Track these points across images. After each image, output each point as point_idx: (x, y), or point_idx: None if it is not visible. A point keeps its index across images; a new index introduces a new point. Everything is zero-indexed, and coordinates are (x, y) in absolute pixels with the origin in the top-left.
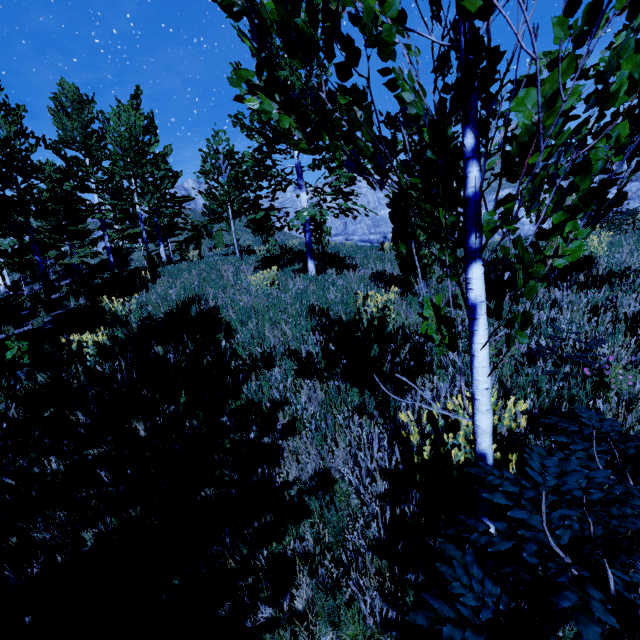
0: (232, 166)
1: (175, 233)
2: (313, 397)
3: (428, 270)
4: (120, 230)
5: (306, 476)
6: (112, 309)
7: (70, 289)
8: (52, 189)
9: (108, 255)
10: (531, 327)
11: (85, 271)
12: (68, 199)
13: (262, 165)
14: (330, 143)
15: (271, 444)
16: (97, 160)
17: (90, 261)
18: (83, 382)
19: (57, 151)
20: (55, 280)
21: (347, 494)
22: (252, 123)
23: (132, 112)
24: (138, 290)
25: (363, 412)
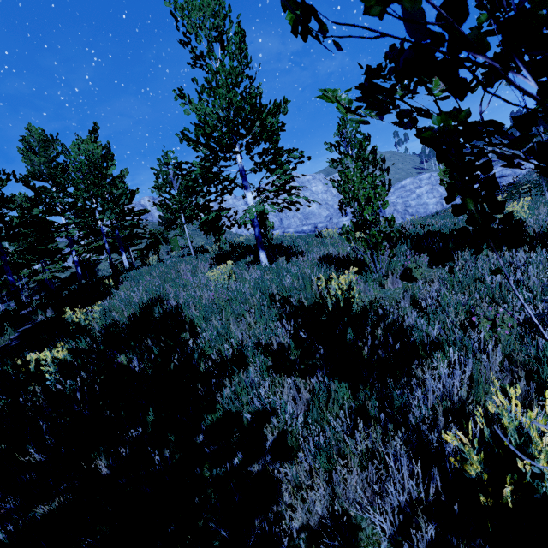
0: (182, 176)
1: (136, 242)
2: (298, 399)
3: (379, 248)
4: (85, 245)
5: (315, 518)
6: (75, 320)
7: (38, 303)
8: (22, 216)
9: (76, 268)
10: (500, 291)
11: (57, 284)
12: (37, 223)
13: (209, 172)
14: (268, 147)
15: (261, 471)
16: (62, 187)
17: (61, 275)
18: (41, 405)
19: (26, 183)
20: (27, 296)
21: (375, 541)
22: (197, 137)
23: (91, 144)
24: (102, 297)
25: (368, 418)
